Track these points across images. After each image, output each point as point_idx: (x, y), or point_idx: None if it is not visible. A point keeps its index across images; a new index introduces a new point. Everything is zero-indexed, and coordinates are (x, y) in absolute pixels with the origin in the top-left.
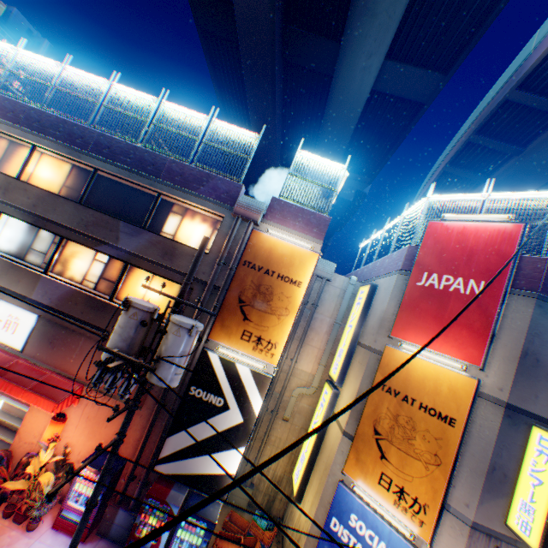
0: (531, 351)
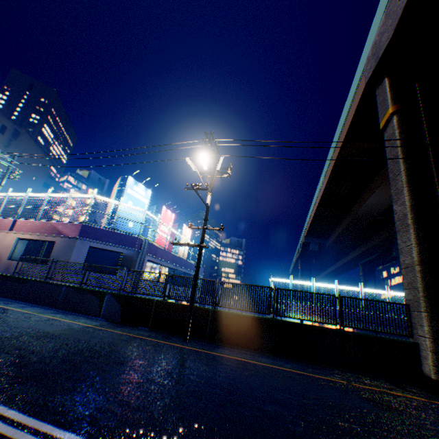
0: None
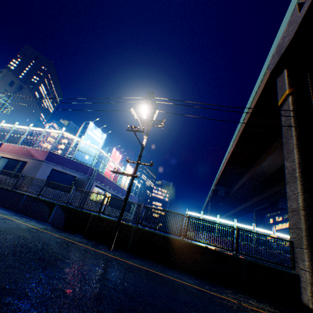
0: None
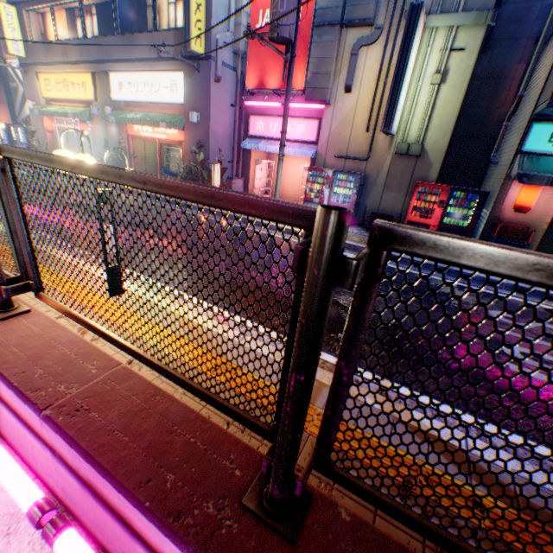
0: None
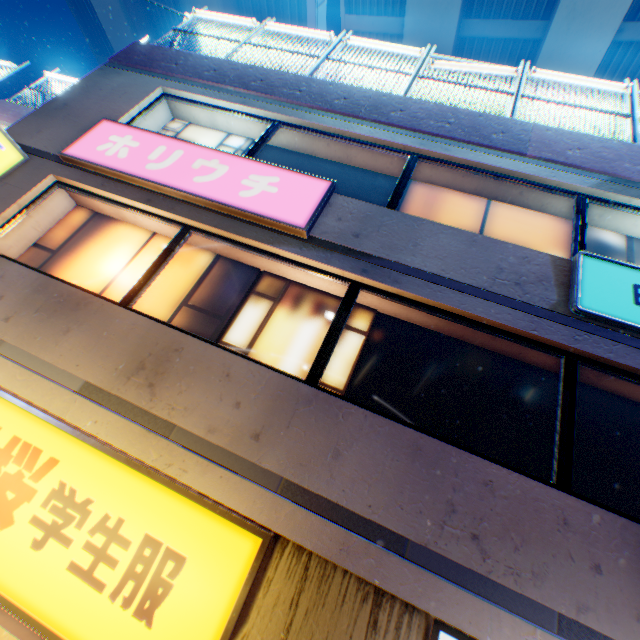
0: (66, 100)
